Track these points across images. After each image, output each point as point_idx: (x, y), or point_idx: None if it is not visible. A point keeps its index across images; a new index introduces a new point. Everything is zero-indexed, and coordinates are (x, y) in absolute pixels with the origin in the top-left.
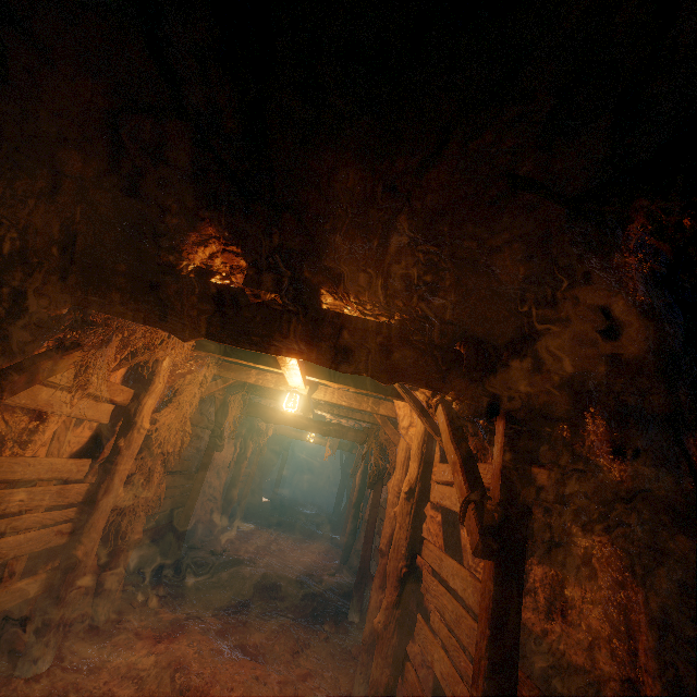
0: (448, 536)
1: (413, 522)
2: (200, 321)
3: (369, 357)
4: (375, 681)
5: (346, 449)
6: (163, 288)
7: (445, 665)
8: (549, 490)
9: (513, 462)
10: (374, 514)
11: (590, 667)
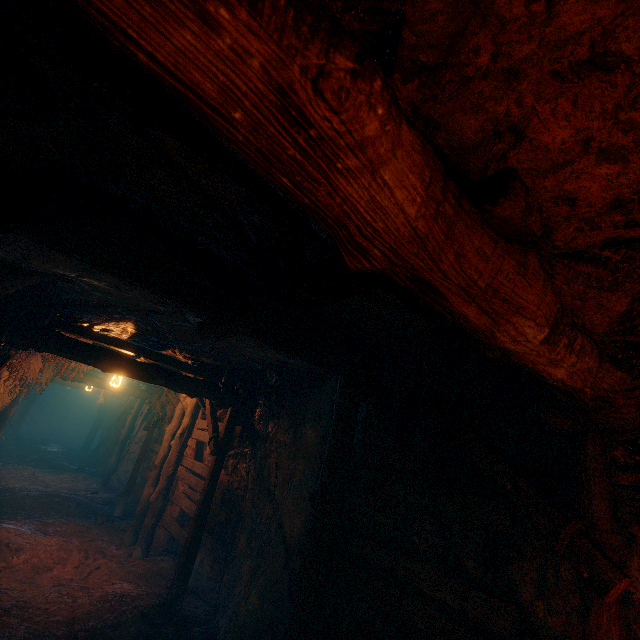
0: (197, 454)
1: (181, 448)
2: (121, 369)
3: (189, 389)
4: (146, 525)
5: (118, 397)
6: (106, 354)
7: (188, 502)
8: (239, 434)
9: (230, 425)
10: (146, 447)
11: (239, 486)
